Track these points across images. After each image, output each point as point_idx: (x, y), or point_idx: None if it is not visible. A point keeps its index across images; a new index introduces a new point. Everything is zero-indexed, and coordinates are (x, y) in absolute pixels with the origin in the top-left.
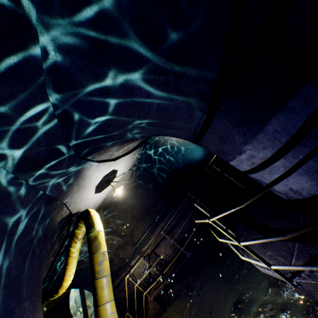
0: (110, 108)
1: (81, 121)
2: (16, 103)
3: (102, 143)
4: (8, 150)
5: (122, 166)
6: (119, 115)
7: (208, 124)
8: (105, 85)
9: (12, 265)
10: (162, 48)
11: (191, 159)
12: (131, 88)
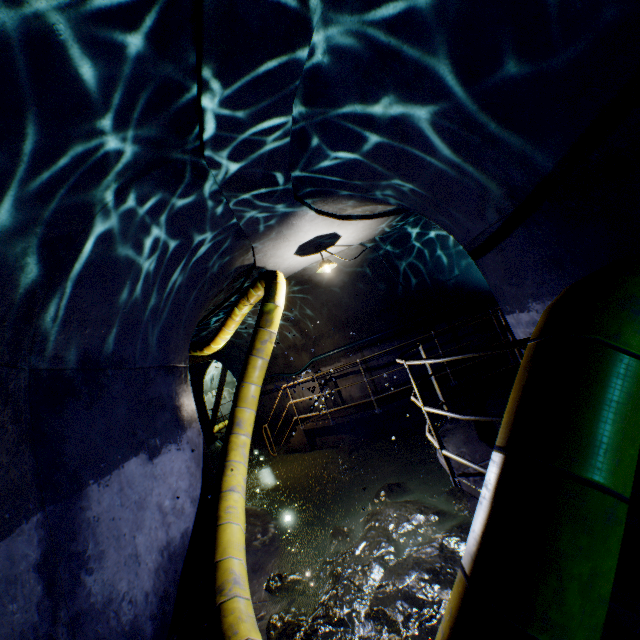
0: (364, 147)
1: (319, 151)
2: (257, 113)
3: (334, 189)
4: (227, 162)
5: (352, 233)
6: (373, 161)
7: (498, 239)
8: (371, 114)
9: (183, 286)
10: (482, 89)
11: (481, 280)
12: (407, 131)
